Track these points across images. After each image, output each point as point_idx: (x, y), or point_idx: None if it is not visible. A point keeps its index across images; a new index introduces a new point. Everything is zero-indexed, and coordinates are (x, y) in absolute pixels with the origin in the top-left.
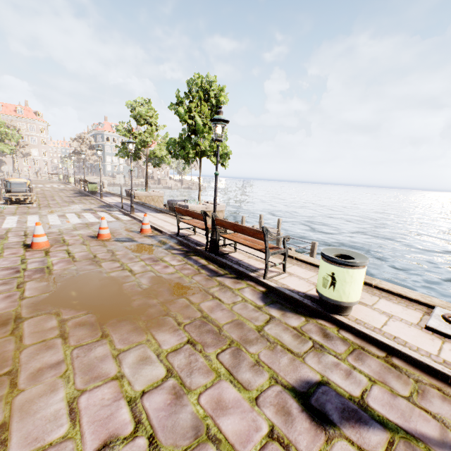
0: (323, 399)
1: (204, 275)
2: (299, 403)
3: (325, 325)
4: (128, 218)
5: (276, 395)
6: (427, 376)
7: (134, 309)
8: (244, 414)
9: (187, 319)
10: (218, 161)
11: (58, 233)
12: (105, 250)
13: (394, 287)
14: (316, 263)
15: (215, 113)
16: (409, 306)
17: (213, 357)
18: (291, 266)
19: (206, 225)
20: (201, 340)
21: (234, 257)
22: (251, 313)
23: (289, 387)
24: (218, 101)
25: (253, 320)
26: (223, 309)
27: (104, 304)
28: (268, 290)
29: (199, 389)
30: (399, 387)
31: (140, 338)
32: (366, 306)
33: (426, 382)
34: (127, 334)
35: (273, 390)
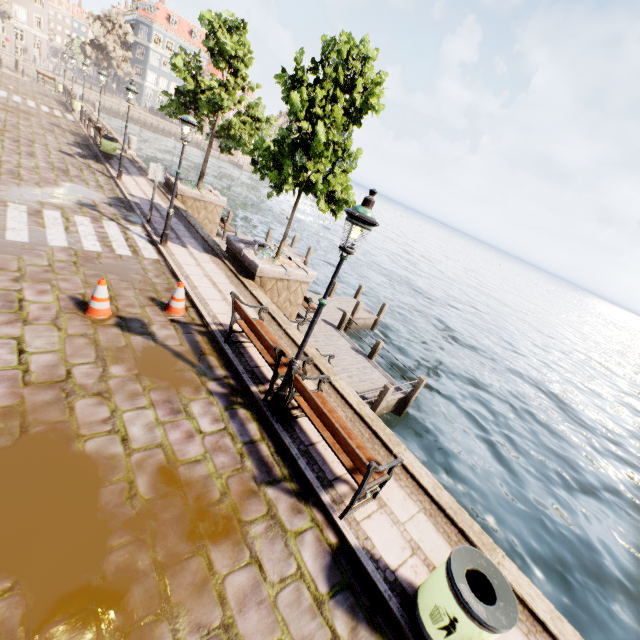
0: None
1: (248, 475)
2: None
3: None
4: (154, 255)
5: None
6: None
7: (106, 584)
8: None
9: (195, 632)
10: (329, 204)
11: (14, 274)
12: (92, 355)
13: (520, 579)
14: (422, 482)
15: (352, 122)
16: (531, 633)
17: None
18: None
19: (276, 368)
20: None
21: (304, 432)
22: (305, 620)
23: None
24: (366, 102)
25: None
26: (261, 602)
27: (51, 558)
28: (342, 545)
29: None
30: None
31: None
32: None
33: None
34: None
35: None
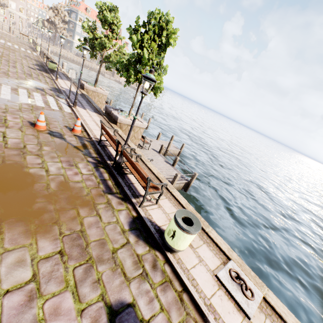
0: (125, 318)
1: (100, 189)
2: (108, 318)
3: (159, 257)
4: (69, 111)
5: (97, 310)
6: (195, 311)
7: (33, 211)
8: (68, 322)
9: (69, 230)
10: (153, 90)
11: (3, 110)
12: (35, 142)
13: (217, 237)
14: (181, 202)
15: (162, 51)
16: (217, 254)
17: (70, 269)
18: (164, 199)
19: (117, 150)
20: (70, 252)
21: (129, 179)
22: (116, 235)
23: (108, 305)
24: (168, 41)
25: (114, 242)
26: (98, 227)
27: (12, 201)
28: (138, 216)
29: (48, 295)
30: (174, 317)
31: (26, 241)
32: (191, 248)
33: (192, 315)
34: (17, 235)
35: (97, 305)
